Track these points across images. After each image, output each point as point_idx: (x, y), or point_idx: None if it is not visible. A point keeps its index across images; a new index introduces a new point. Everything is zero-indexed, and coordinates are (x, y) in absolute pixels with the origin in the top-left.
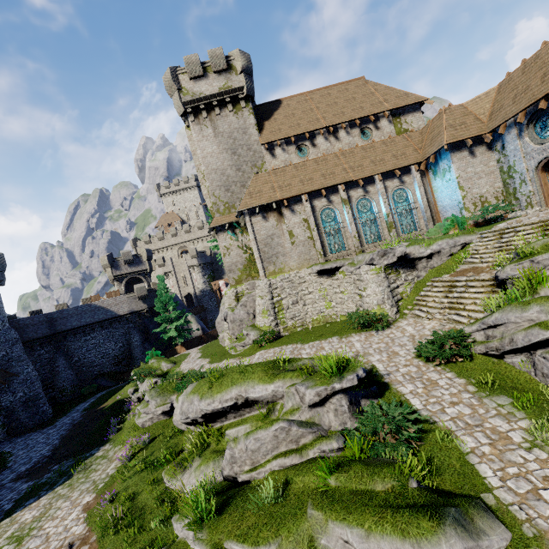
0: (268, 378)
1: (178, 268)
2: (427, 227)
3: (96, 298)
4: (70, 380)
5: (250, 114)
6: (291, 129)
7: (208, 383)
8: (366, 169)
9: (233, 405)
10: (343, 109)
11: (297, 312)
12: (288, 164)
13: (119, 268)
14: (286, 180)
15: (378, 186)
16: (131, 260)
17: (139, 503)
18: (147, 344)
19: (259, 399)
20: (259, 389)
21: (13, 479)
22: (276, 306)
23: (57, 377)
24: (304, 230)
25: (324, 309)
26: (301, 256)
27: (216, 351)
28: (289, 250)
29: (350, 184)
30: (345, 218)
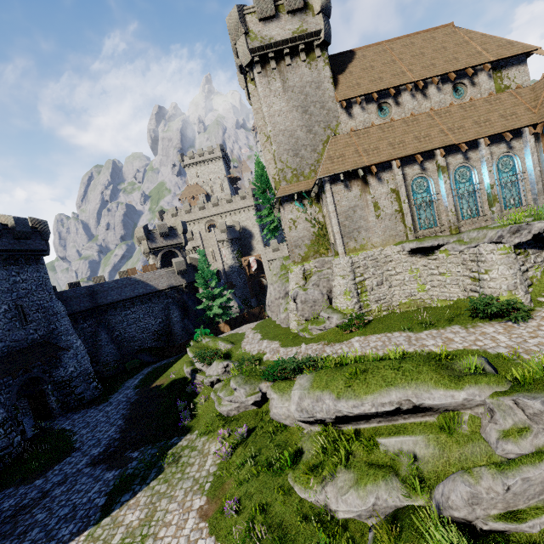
0: (449, 382)
1: (207, 242)
2: (536, 202)
3: (133, 271)
4: (113, 355)
5: (326, 65)
6: (372, 84)
7: (339, 378)
8: (469, 131)
9: (393, 410)
10: (433, 60)
11: (382, 295)
12: (367, 125)
13: (155, 240)
14: (371, 143)
15: (483, 152)
16: (167, 232)
17: (275, 518)
18: (187, 320)
19: (436, 406)
20: (439, 394)
21: (88, 463)
22: (359, 287)
23: (100, 352)
24: (391, 202)
25: (416, 292)
26: (386, 232)
27: (279, 332)
28: (373, 224)
29: (448, 148)
30: (439, 189)
